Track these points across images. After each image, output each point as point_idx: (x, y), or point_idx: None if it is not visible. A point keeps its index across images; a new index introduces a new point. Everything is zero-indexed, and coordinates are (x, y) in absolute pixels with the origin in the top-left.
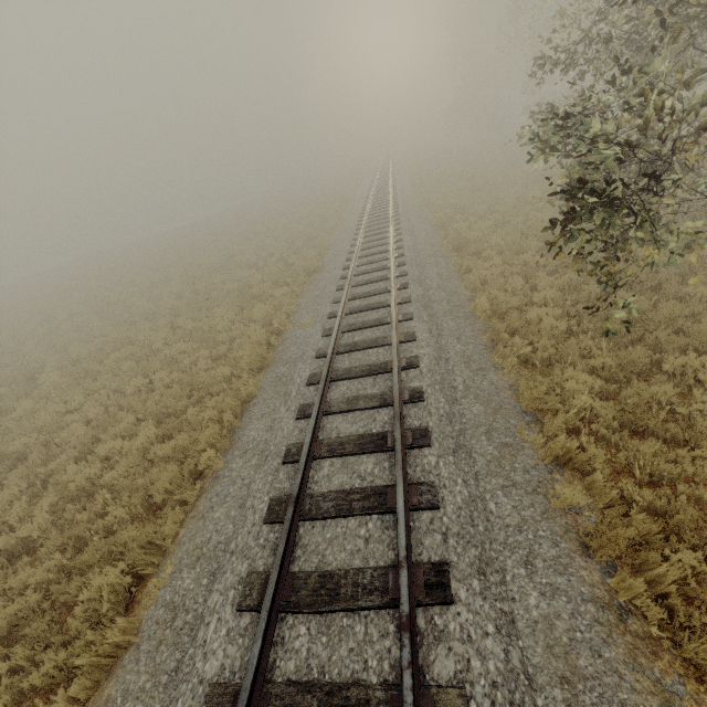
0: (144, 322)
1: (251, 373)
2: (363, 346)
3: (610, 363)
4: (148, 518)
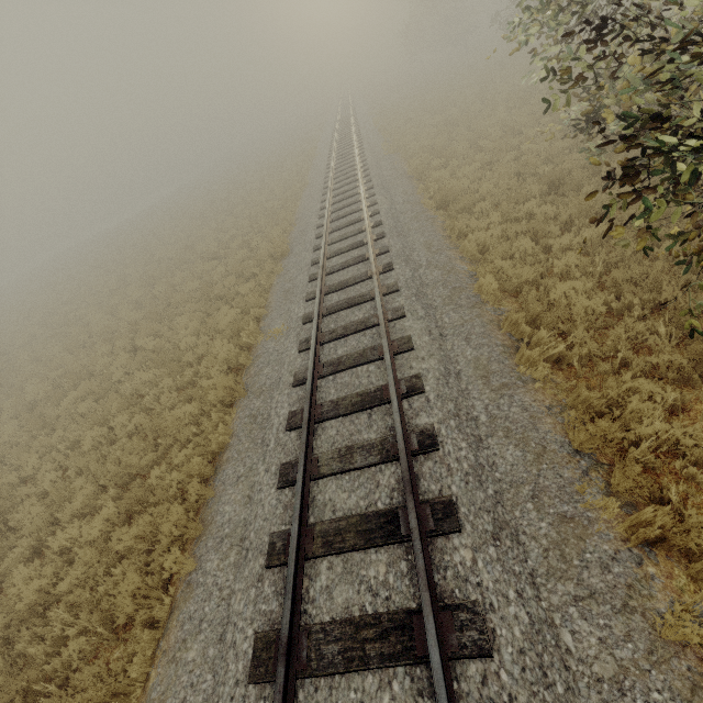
0: (101, 344)
1: (222, 410)
2: (350, 364)
3: (680, 361)
4: (118, 637)
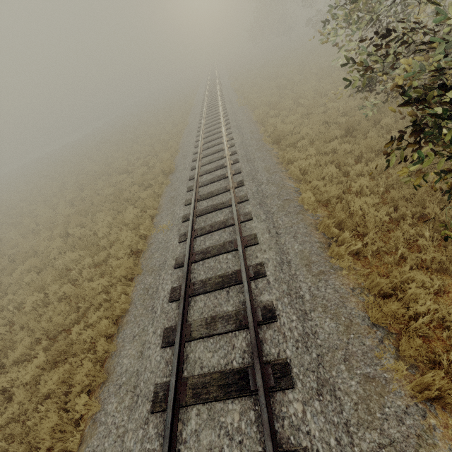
0: (44, 231)
1: (124, 283)
2: (214, 253)
3: (441, 258)
4: None
